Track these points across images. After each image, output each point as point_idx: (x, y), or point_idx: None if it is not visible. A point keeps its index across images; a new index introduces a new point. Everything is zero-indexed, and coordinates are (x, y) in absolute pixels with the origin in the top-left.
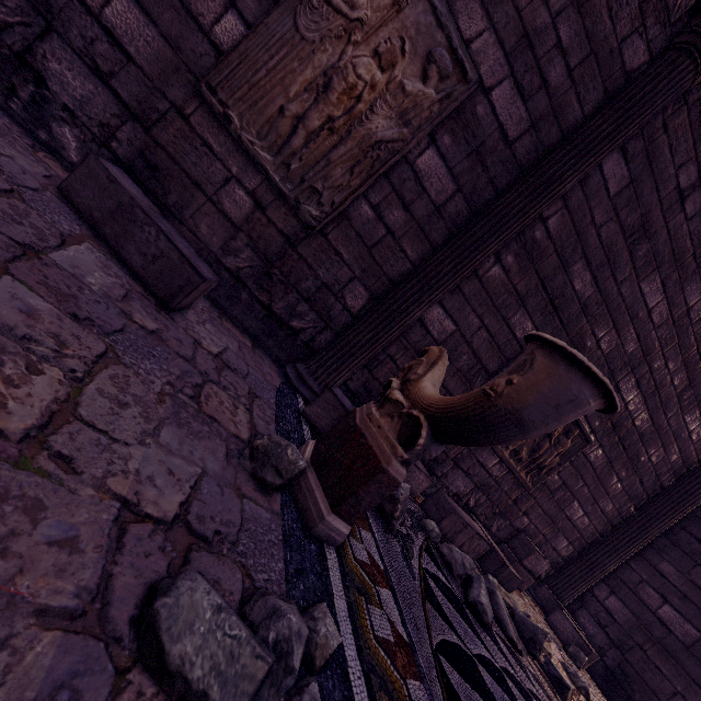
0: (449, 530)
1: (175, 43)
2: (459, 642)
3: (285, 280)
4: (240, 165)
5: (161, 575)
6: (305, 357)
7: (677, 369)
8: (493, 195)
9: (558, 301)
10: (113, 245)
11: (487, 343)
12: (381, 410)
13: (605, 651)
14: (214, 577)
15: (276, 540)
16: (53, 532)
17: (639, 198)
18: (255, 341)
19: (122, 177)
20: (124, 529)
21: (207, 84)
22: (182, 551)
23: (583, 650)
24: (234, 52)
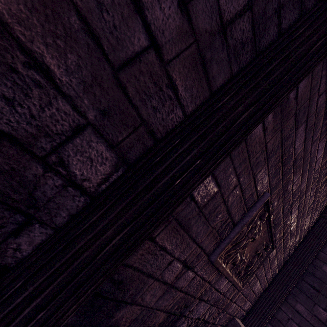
0: None
1: None
2: None
3: None
4: None
5: None
6: None
7: (312, 194)
8: (276, 32)
9: (285, 157)
10: None
11: (238, 198)
12: None
13: None
14: None
15: None
16: None
17: None
18: None
19: None
20: None
21: None
22: None
23: None
24: None
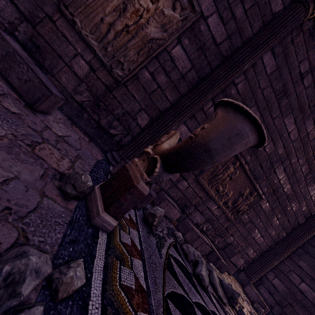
0: (190, 239)
1: None
2: (184, 294)
3: (106, 109)
4: (82, 48)
5: None
6: (117, 149)
7: (303, 163)
8: (210, 71)
9: None
10: (3, 74)
11: None
12: (139, 158)
13: (273, 307)
14: None
15: (62, 222)
16: None
17: (281, 76)
18: (92, 139)
19: (12, 41)
20: None
21: (63, 4)
22: None
23: (261, 305)
24: None
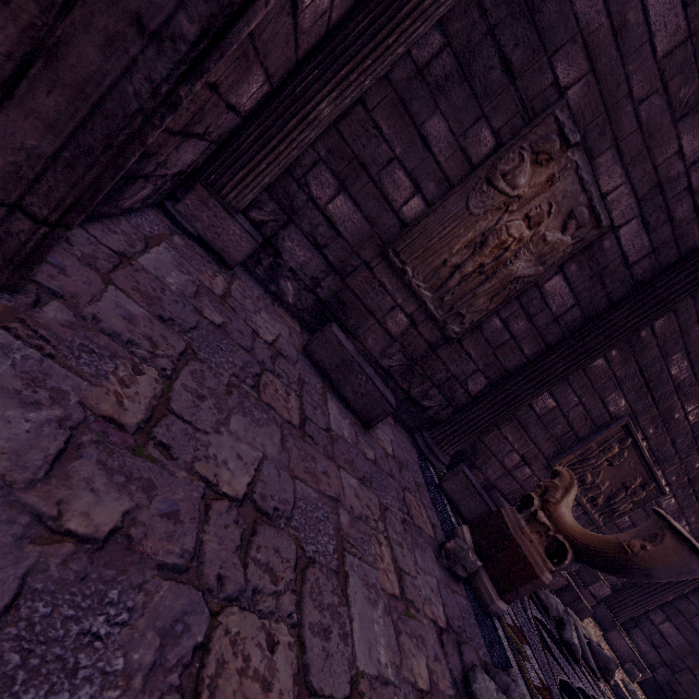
0: None
1: (373, 221)
2: (567, 679)
3: (423, 373)
4: (404, 297)
5: (460, 665)
6: (428, 426)
7: None
8: (607, 305)
9: (652, 383)
10: (335, 386)
11: (582, 415)
12: (530, 525)
13: (655, 668)
14: (470, 660)
15: (474, 621)
16: (432, 652)
17: None
18: (393, 415)
19: (340, 336)
20: (441, 640)
21: (393, 250)
22: (457, 646)
23: (637, 667)
24: (417, 226)
